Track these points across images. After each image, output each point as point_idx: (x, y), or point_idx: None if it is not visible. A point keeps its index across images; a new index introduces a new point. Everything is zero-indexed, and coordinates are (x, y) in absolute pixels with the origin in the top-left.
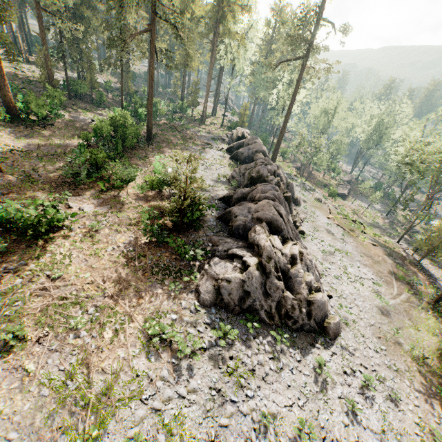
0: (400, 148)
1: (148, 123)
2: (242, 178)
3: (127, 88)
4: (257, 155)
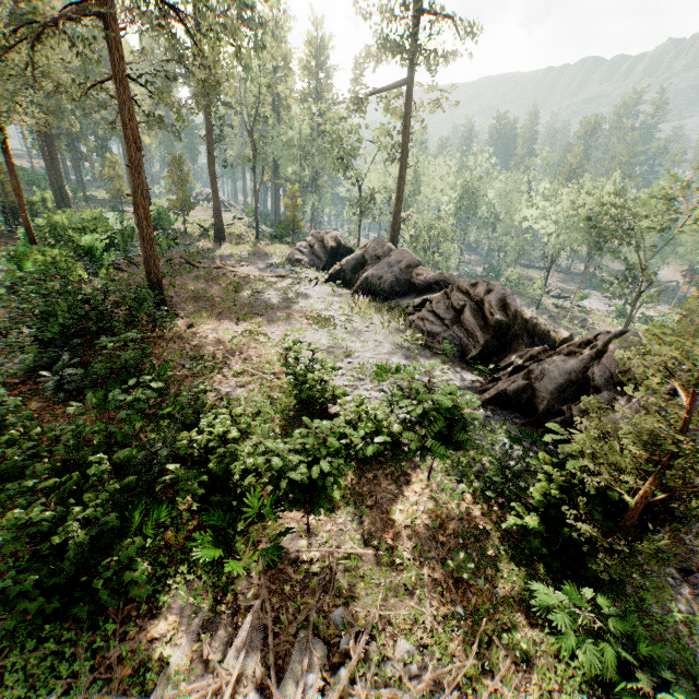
0: (530, 210)
1: (148, 267)
2: (460, 330)
3: (7, 198)
4: (418, 272)
